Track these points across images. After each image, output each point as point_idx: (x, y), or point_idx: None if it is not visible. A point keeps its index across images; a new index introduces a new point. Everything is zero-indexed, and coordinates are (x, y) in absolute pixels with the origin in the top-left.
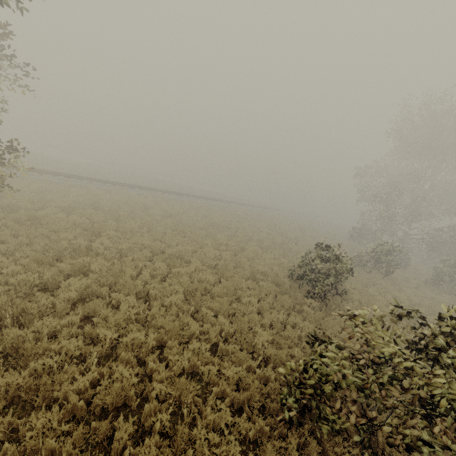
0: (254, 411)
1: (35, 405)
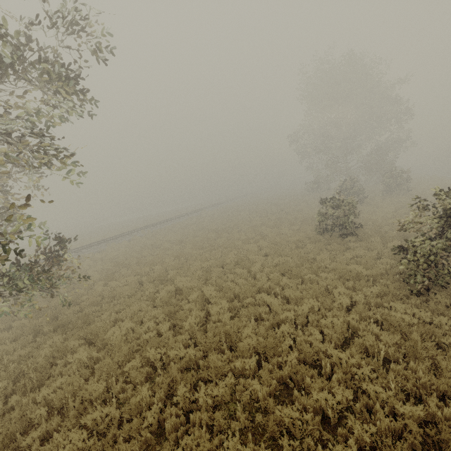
0: (404, 299)
1: (316, 358)
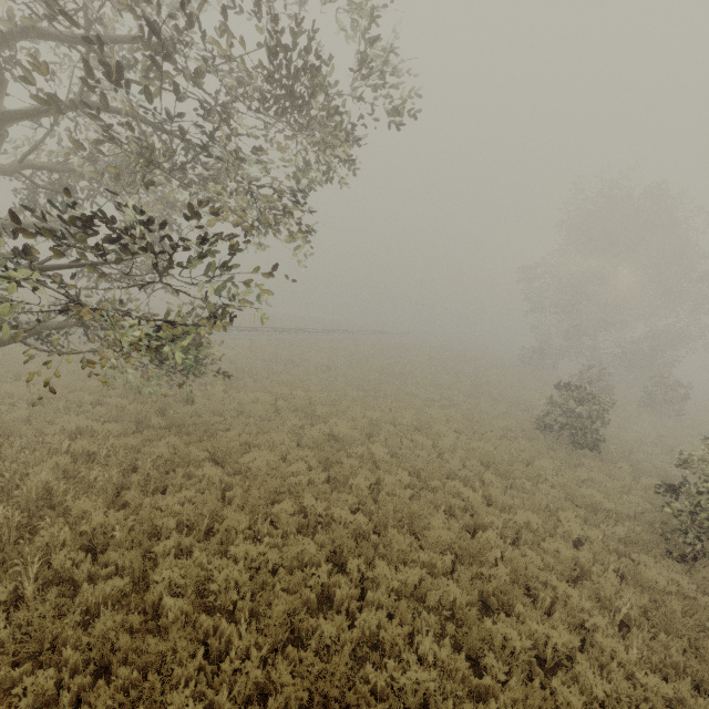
0: (658, 558)
1: (533, 586)
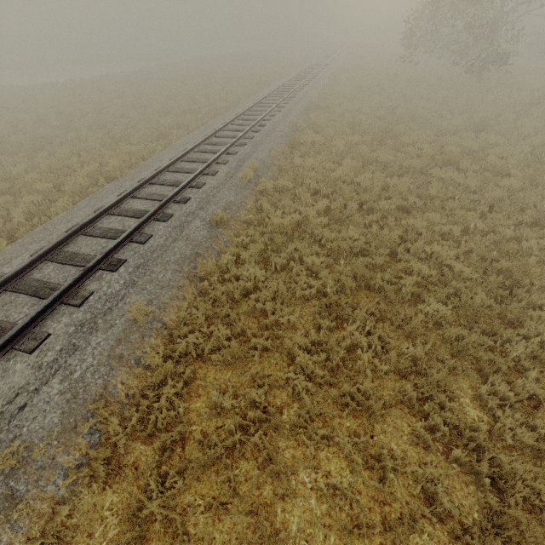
0: None
1: None
